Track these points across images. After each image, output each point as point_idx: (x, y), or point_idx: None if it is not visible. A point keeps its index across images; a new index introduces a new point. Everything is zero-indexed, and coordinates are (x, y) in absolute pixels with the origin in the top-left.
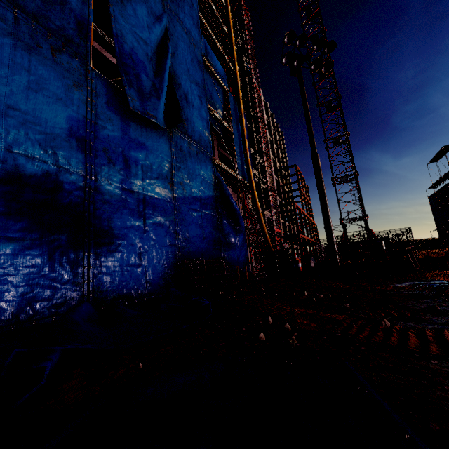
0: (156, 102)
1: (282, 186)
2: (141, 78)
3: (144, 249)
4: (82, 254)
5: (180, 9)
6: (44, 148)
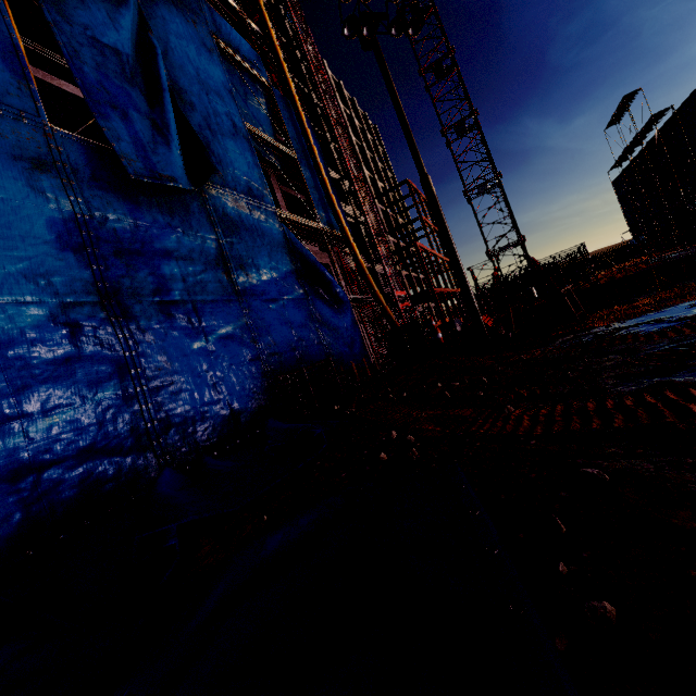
0: (166, 151)
1: (394, 218)
2: (131, 119)
3: (218, 377)
4: (139, 409)
5: None
6: (34, 280)
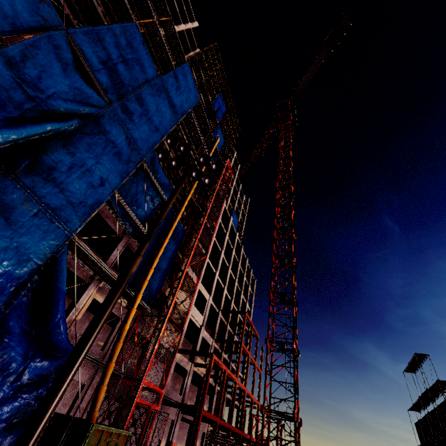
0: None
1: (232, 335)
2: None
3: None
4: None
5: (134, 123)
6: None
